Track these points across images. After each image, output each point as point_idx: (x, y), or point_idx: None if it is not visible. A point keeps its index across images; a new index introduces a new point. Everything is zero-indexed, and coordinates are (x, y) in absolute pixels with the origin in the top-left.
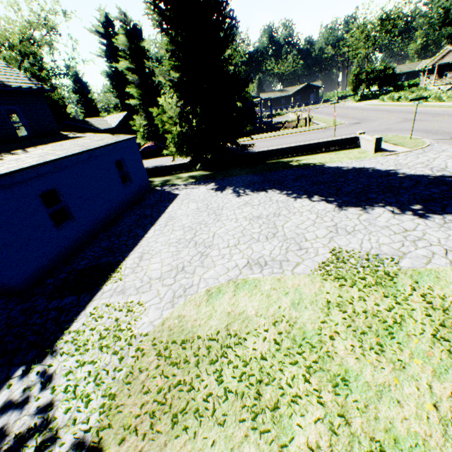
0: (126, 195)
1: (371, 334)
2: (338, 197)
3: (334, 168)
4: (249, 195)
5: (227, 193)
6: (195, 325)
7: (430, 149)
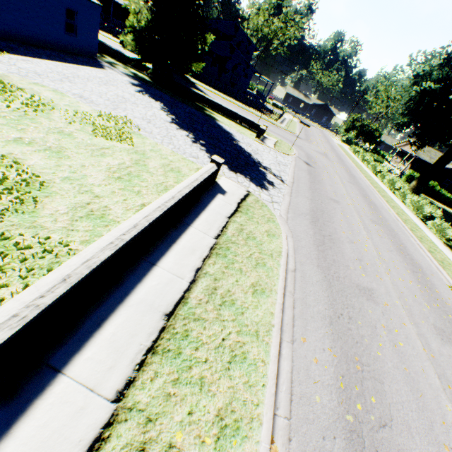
0: (64, 41)
1: (79, 121)
2: (183, 123)
3: (218, 125)
4: (144, 96)
5: (135, 88)
6: (10, 80)
7: (281, 154)
